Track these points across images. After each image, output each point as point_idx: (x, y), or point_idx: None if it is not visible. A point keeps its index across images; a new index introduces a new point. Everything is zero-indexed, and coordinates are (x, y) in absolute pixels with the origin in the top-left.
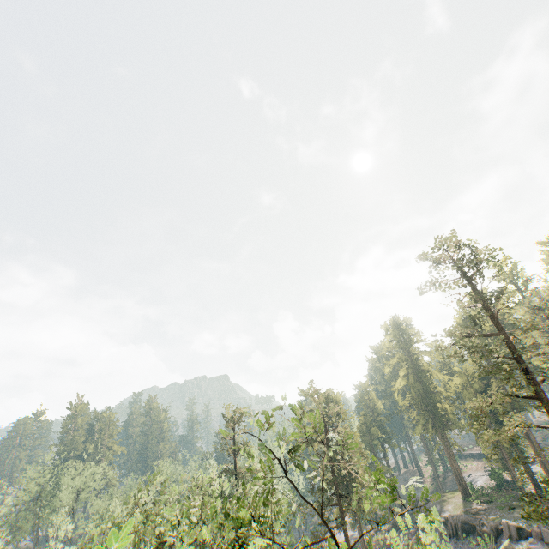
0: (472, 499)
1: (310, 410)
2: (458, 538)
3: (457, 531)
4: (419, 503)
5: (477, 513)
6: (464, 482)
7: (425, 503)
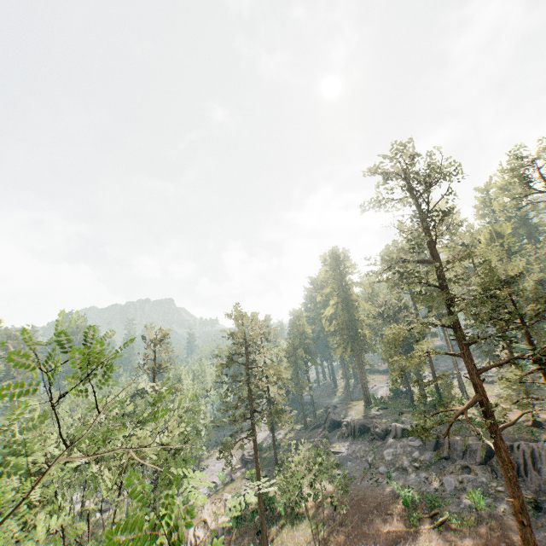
0: (372, 406)
1: (233, 333)
2: (354, 437)
3: (355, 432)
4: (328, 410)
5: (374, 417)
6: (368, 393)
7: (333, 409)
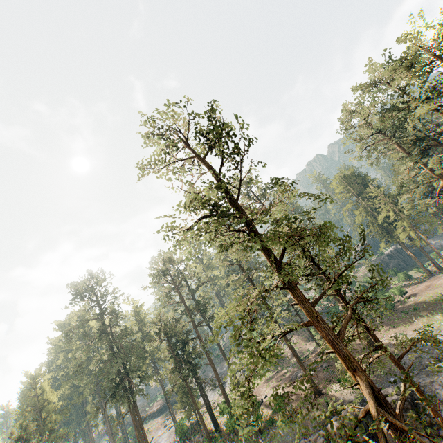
0: None
1: None
2: None
3: None
4: None
5: None
6: None
7: None
